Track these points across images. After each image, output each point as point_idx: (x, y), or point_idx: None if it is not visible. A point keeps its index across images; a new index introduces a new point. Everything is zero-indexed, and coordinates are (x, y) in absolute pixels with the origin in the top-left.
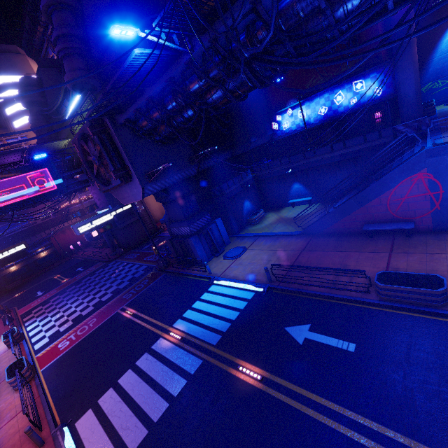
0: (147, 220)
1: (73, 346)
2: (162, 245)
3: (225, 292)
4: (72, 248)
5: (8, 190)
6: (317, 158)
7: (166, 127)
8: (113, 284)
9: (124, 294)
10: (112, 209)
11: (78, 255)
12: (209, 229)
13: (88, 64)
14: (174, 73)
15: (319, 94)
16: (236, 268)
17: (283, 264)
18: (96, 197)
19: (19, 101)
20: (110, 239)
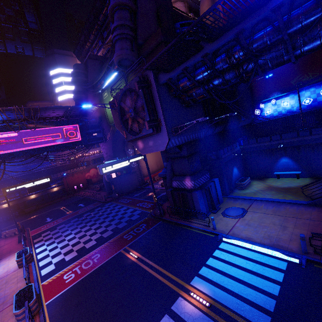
0: (138, 174)
1: (78, 280)
2: (151, 195)
3: (243, 253)
4: (76, 188)
5: (49, 136)
6: (313, 137)
7: (199, 89)
8: (111, 222)
9: (124, 234)
10: (129, 157)
11: (80, 193)
12: (209, 187)
13: (133, 47)
14: (250, 23)
15: (305, 88)
16: (244, 228)
17: (309, 233)
18: (104, 151)
19: (65, 84)
20: (108, 185)
